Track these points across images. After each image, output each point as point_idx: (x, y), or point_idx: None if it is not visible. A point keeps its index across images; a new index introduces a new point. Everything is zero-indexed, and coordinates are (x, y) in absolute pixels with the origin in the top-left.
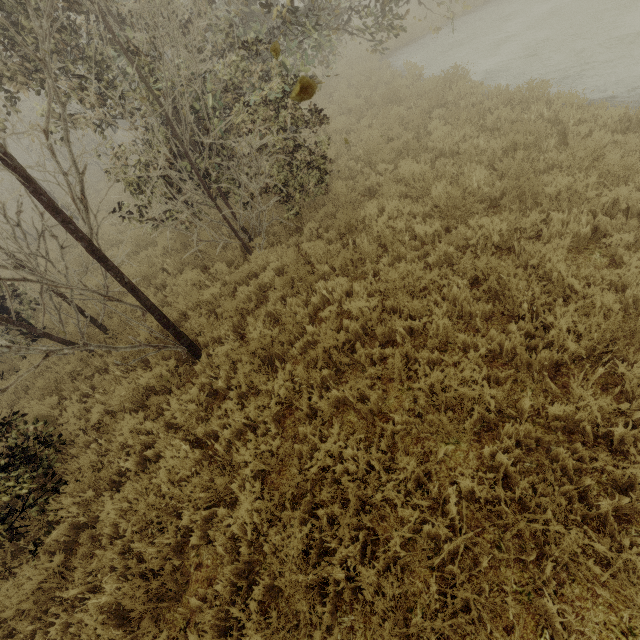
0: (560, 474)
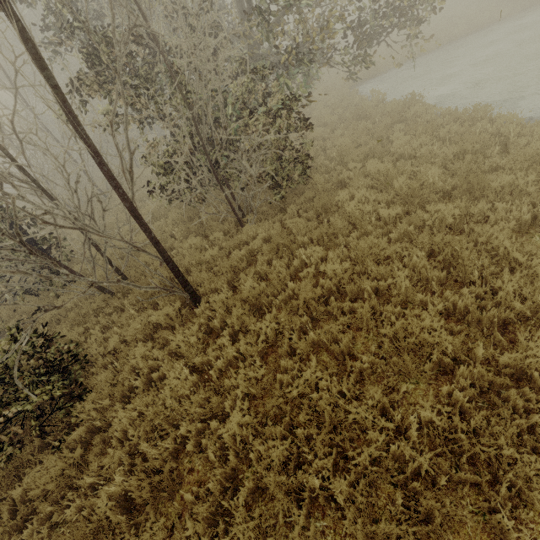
0: (511, 411)
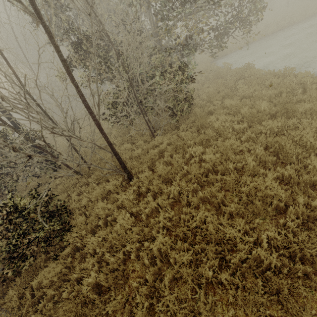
0: None
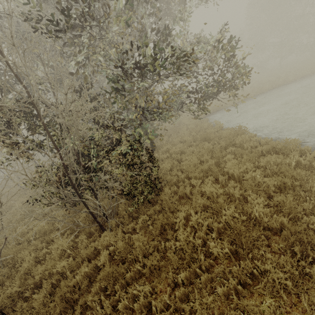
0: None
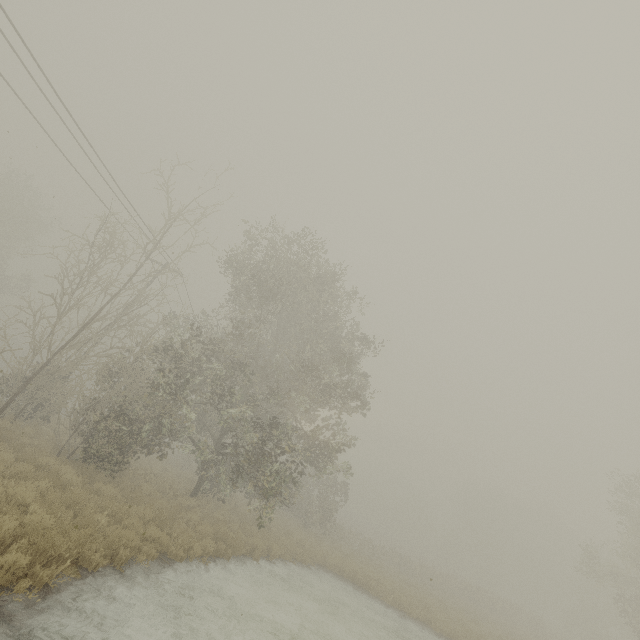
0: None
